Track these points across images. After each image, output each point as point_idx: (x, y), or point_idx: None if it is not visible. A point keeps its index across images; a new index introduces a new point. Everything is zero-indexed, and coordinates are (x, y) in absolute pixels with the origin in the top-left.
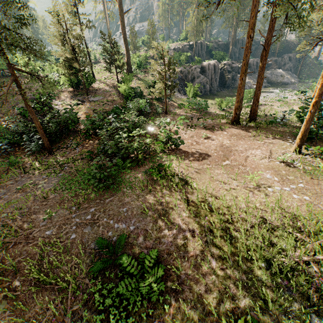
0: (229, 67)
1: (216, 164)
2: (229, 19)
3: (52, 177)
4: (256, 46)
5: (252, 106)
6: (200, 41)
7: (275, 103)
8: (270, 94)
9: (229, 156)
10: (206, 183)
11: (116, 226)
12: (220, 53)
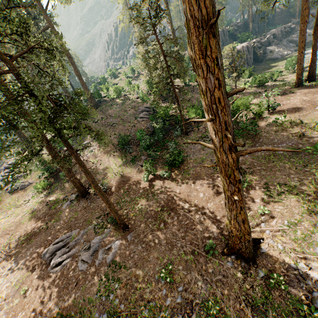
0: (259, 43)
1: (311, 110)
2: (245, 0)
3: (208, 142)
4: (272, 15)
5: (309, 70)
6: (221, 29)
7: (317, 62)
8: (306, 56)
9: (315, 104)
10: (314, 119)
11: (280, 146)
12: (245, 34)
